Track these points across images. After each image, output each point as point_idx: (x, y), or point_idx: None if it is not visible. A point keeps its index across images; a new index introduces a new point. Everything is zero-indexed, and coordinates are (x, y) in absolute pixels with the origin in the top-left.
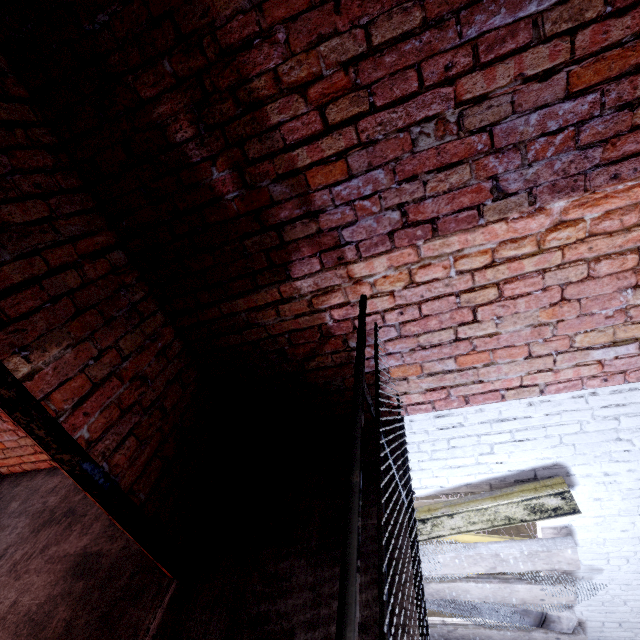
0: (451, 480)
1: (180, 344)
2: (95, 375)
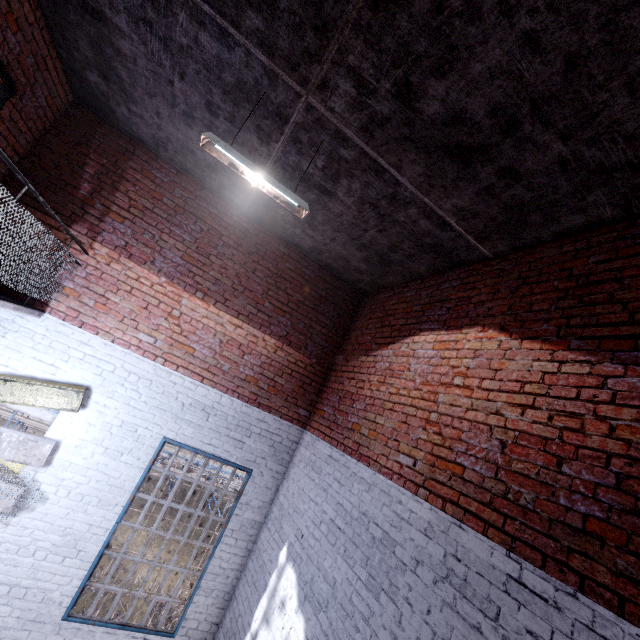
0: (28, 369)
1: None
2: None
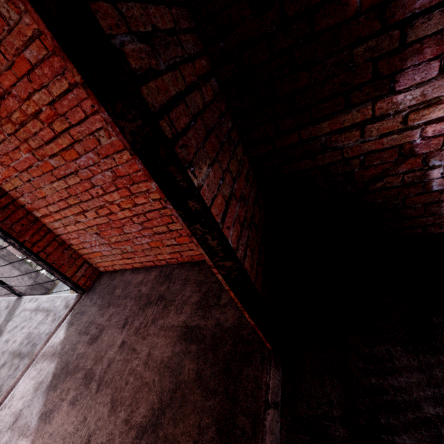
0: None
1: (252, 172)
2: (224, 194)
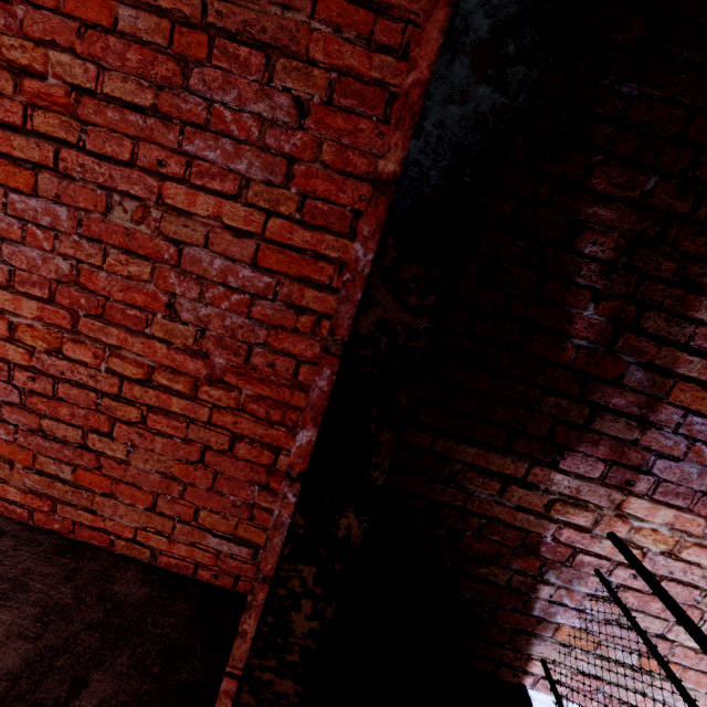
0: None
1: None
2: None
